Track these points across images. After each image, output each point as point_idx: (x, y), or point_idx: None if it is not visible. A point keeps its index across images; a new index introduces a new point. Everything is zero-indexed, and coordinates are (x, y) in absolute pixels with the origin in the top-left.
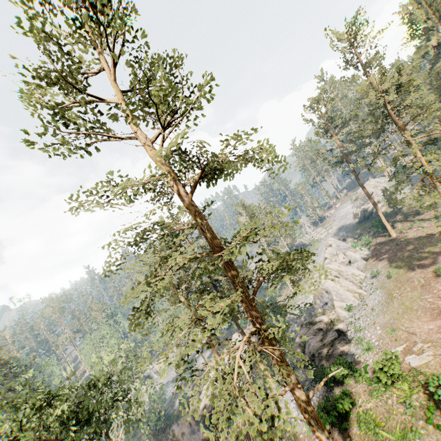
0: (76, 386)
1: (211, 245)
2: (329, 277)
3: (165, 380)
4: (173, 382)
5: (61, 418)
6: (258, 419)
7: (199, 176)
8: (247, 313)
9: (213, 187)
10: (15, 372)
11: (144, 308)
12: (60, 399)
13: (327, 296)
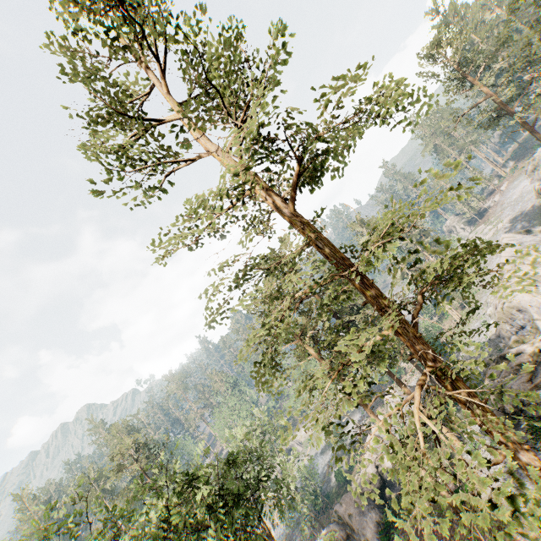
0: (213, 465)
1: (335, 264)
2: (518, 288)
3: (312, 452)
4: (323, 454)
5: (206, 502)
6: (452, 496)
7: (297, 169)
8: (410, 349)
9: (319, 187)
10: (155, 454)
11: (266, 362)
12: (201, 481)
13: (521, 317)
